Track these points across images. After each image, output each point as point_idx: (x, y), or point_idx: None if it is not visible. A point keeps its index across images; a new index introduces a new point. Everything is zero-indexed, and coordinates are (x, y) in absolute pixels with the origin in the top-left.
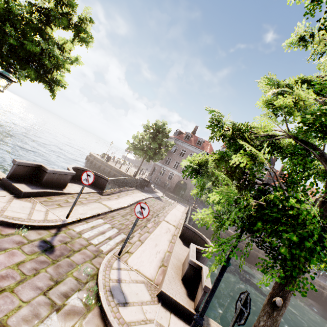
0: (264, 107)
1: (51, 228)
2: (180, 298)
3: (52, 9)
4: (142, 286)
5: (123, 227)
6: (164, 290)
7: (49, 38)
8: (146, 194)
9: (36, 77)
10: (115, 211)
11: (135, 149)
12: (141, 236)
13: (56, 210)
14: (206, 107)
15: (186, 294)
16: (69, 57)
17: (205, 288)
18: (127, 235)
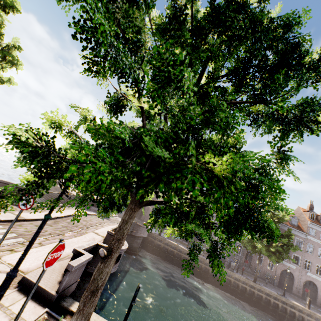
0: (135, 110)
1: None
2: (45, 283)
3: None
4: (4, 275)
5: (27, 233)
6: (28, 276)
7: None
8: (88, 211)
9: None
10: (29, 221)
11: None
12: (46, 241)
13: None
14: (71, 104)
15: (59, 281)
16: (1, 77)
17: (68, 267)
18: (8, 229)
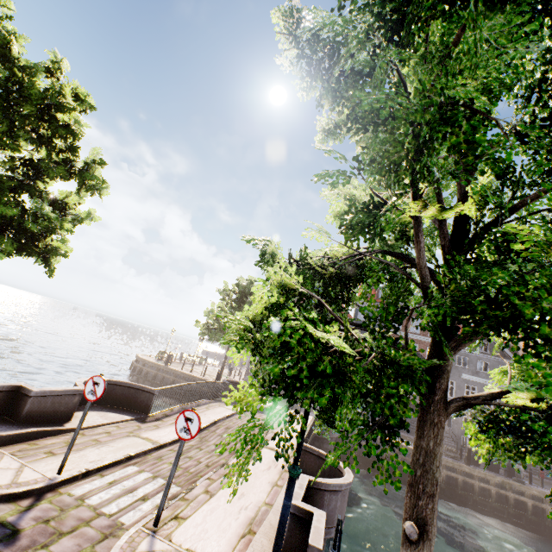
0: (339, 221)
1: (23, 497)
2: None
3: (43, 160)
4: None
5: (177, 473)
6: None
7: (41, 195)
8: None
9: (17, 250)
10: (166, 446)
11: (210, 333)
12: (211, 483)
13: (41, 463)
14: (243, 236)
15: None
16: (78, 214)
17: (310, 551)
18: (168, 480)
